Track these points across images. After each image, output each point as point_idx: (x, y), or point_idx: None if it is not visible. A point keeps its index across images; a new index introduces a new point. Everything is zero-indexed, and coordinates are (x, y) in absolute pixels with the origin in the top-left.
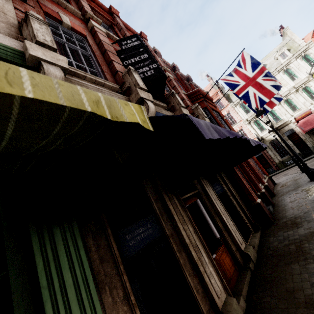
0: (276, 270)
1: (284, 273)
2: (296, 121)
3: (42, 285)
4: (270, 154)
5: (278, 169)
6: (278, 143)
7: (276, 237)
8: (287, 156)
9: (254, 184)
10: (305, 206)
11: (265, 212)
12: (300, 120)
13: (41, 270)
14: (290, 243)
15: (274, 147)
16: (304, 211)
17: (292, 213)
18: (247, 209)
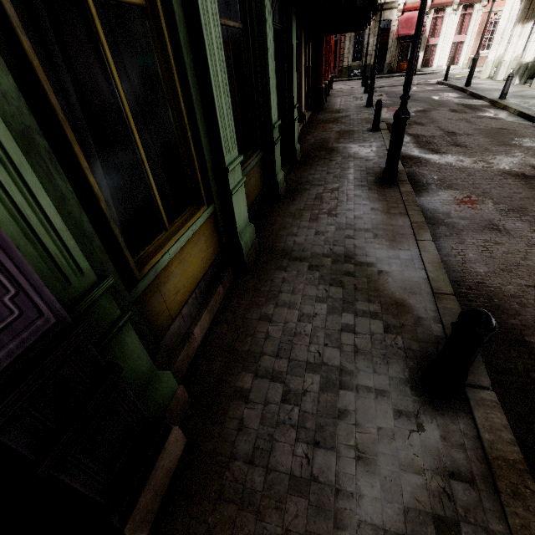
0: (319, 125)
1: (324, 126)
2: (403, 10)
3: (293, 42)
4: (345, 48)
5: (340, 76)
6: (363, 36)
7: (323, 116)
8: (359, 62)
9: (324, 71)
10: (350, 106)
11: (323, 99)
12: (406, 12)
13: (293, 35)
14: (332, 118)
15: (356, 40)
16: (347, 108)
17: (338, 107)
18: (311, 90)
